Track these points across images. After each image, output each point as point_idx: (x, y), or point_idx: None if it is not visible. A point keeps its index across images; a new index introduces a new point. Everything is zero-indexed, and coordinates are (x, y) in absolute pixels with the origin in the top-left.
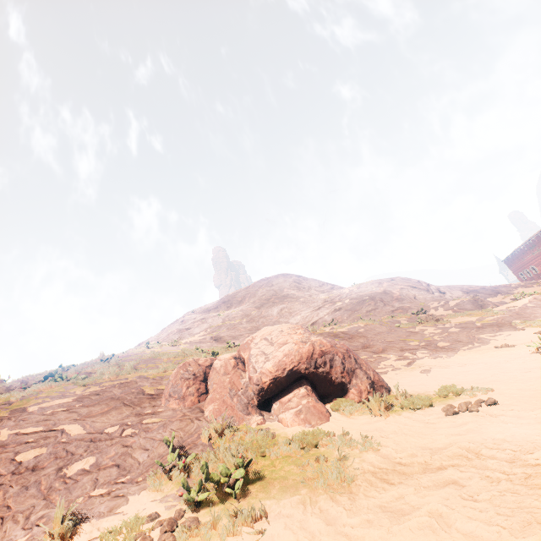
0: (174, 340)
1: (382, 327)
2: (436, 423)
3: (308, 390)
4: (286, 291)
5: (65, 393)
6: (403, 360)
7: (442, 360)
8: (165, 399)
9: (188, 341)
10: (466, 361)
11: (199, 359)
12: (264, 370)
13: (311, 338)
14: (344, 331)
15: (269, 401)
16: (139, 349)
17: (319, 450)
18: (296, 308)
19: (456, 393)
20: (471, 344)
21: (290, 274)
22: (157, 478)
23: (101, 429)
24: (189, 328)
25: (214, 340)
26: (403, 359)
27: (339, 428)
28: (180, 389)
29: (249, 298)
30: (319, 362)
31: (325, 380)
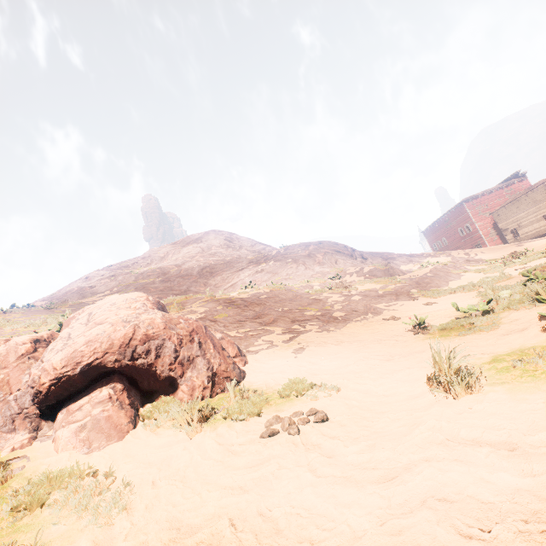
0: (50, 302)
1: (288, 293)
2: (240, 453)
3: (117, 391)
4: (214, 249)
5: None
6: (287, 334)
7: (326, 335)
8: None
9: (78, 303)
10: (346, 337)
11: None
12: (47, 365)
13: (141, 316)
14: (244, 298)
15: (61, 406)
16: None
17: (38, 518)
18: (218, 268)
19: (300, 393)
20: (365, 314)
21: (222, 231)
22: None
23: None
24: (94, 286)
25: None
26: (288, 333)
27: (120, 457)
28: None
29: (173, 255)
30: (139, 350)
31: (148, 374)
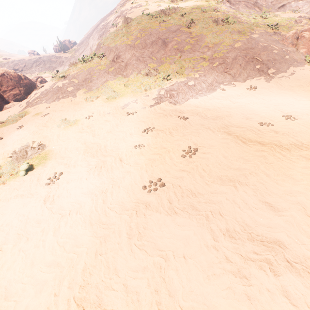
0: None
1: None
2: None
3: None
4: None
5: (251, 32)
6: None
7: None
8: (287, 44)
9: None
10: None
11: (297, 32)
12: None
13: None
14: None
15: None
16: (212, 3)
17: None
18: None
19: None
20: None
21: None
22: (305, 63)
23: (281, 49)
24: None
25: (227, 2)
26: None
27: None
28: (293, 42)
29: None
30: None
31: None
